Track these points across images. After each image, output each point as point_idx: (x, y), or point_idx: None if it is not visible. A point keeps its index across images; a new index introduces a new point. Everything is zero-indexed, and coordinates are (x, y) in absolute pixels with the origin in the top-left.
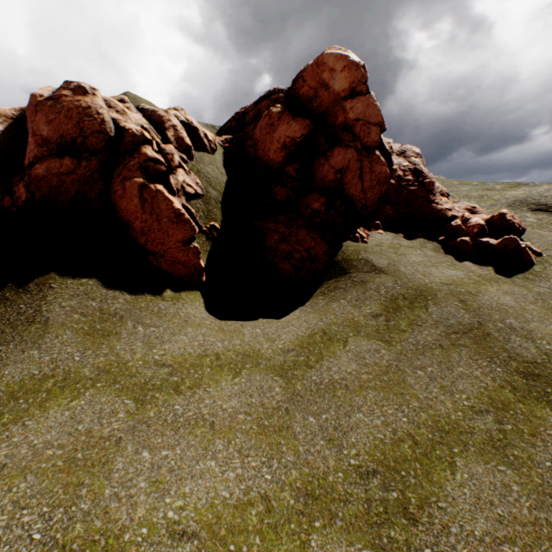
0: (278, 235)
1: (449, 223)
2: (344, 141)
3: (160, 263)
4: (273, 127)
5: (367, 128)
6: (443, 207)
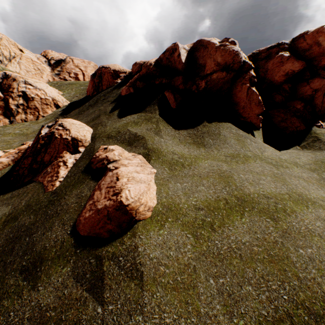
0: (280, 118)
1: None
2: (321, 75)
3: (245, 122)
4: (282, 63)
5: None
6: None
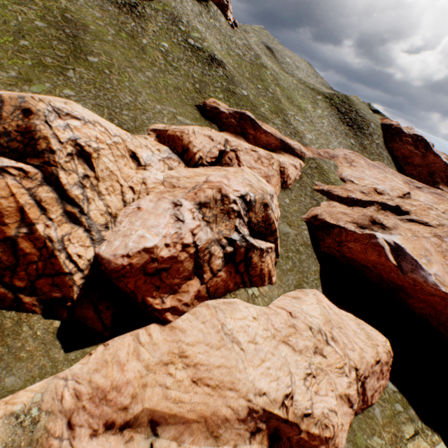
0: None
1: (227, 18)
2: None
3: None
4: None
5: None
6: (228, 14)
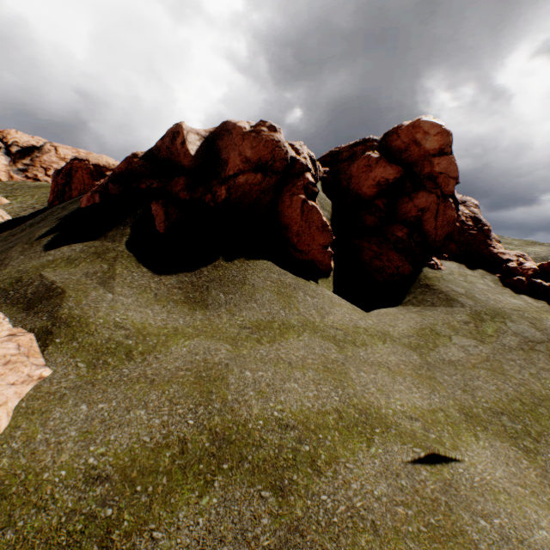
0: (372, 252)
1: (506, 264)
2: (427, 188)
3: (304, 259)
4: (370, 168)
5: (447, 180)
6: (499, 251)
